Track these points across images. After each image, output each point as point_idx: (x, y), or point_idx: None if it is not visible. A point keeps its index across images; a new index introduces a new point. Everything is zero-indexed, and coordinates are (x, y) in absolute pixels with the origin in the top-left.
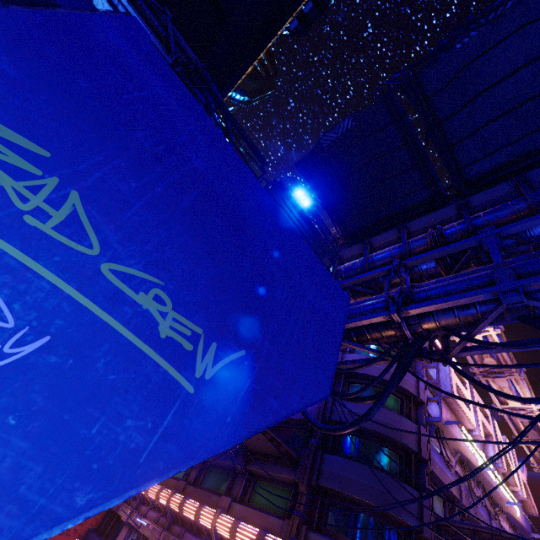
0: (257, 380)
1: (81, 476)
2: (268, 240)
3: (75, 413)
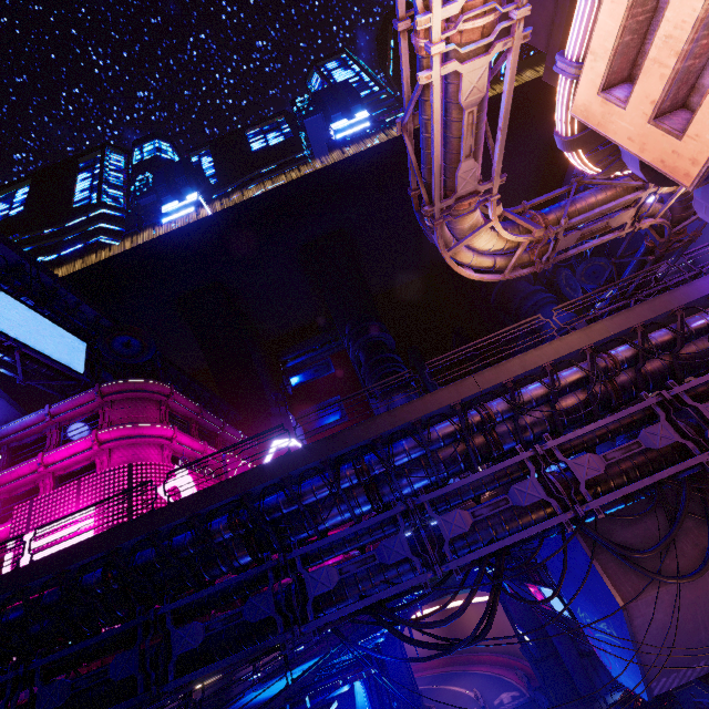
0: (617, 627)
1: (636, 676)
2: (568, 560)
3: (625, 663)
